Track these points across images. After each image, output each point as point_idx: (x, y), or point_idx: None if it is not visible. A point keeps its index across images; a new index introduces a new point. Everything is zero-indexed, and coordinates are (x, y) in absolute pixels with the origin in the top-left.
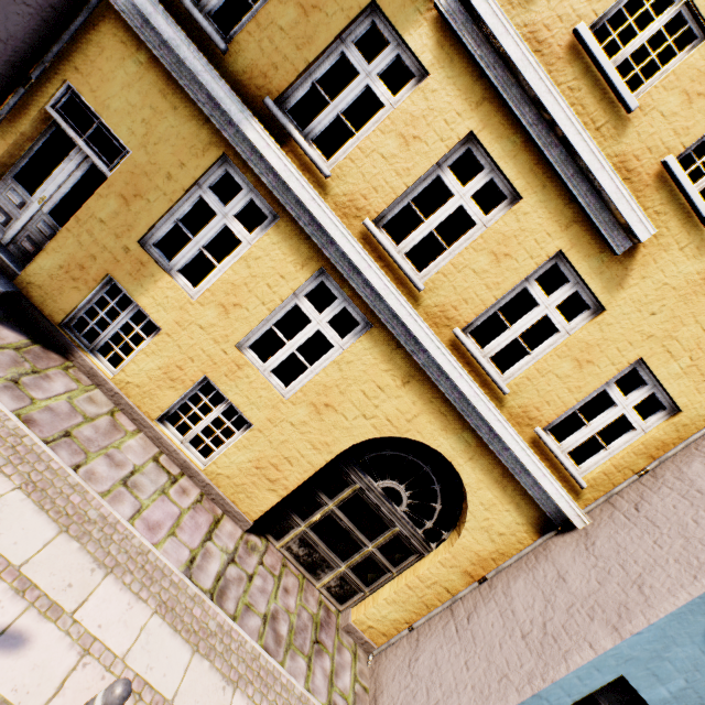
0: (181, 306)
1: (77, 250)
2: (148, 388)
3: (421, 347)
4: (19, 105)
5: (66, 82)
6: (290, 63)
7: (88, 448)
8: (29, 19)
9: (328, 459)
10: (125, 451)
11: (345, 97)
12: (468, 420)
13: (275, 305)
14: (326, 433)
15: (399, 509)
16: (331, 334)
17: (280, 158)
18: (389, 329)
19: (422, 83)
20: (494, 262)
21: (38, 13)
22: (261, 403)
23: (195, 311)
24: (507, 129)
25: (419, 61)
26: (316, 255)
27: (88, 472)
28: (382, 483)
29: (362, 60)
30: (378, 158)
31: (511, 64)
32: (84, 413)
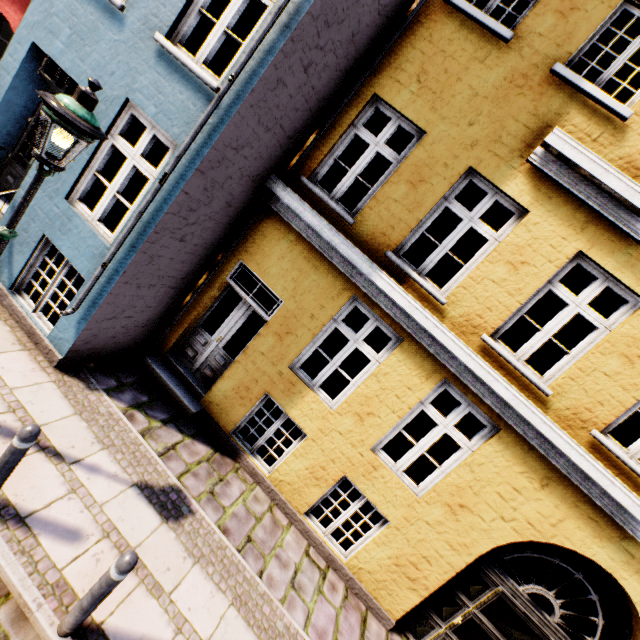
0: (323, 416)
1: (244, 376)
2: (297, 485)
3: (557, 451)
4: (209, 280)
5: (240, 260)
6: (403, 223)
7: (263, 551)
8: (223, 231)
9: (468, 561)
10: (286, 548)
11: (451, 239)
12: (627, 528)
13: (404, 413)
14: (463, 534)
15: (551, 620)
16: (458, 436)
17: (404, 297)
18: (518, 432)
19: (523, 219)
20: (626, 364)
21: (228, 226)
22: (396, 502)
23: (334, 419)
24: (617, 244)
25: (517, 202)
26: (438, 367)
27: (268, 577)
28: (527, 587)
29: (464, 209)
30: (488, 283)
31: (615, 194)
32: (254, 514)
